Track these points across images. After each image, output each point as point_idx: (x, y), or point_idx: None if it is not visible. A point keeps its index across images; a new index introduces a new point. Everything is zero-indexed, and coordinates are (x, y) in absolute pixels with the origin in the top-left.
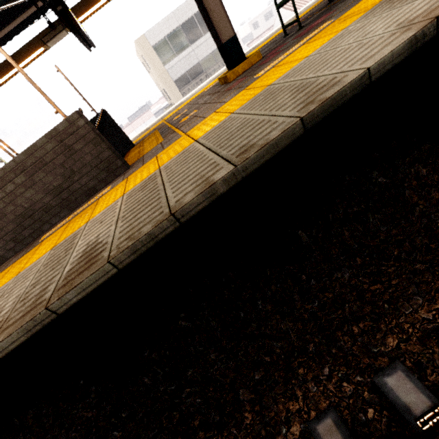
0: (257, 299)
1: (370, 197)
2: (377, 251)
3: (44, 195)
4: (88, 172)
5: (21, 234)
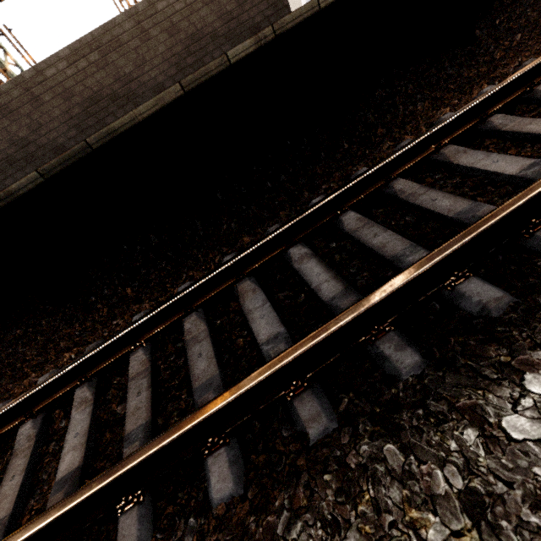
0: (446, 66)
1: (527, 6)
2: (539, 22)
3: (216, 19)
4: (258, 4)
5: (185, 61)
